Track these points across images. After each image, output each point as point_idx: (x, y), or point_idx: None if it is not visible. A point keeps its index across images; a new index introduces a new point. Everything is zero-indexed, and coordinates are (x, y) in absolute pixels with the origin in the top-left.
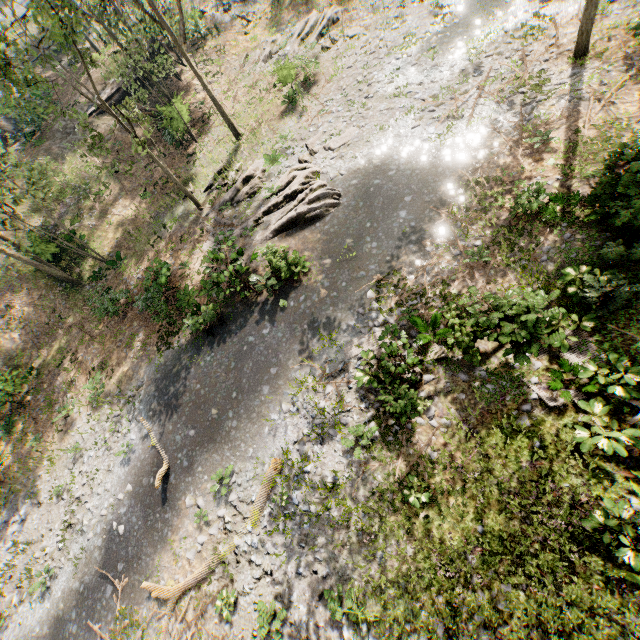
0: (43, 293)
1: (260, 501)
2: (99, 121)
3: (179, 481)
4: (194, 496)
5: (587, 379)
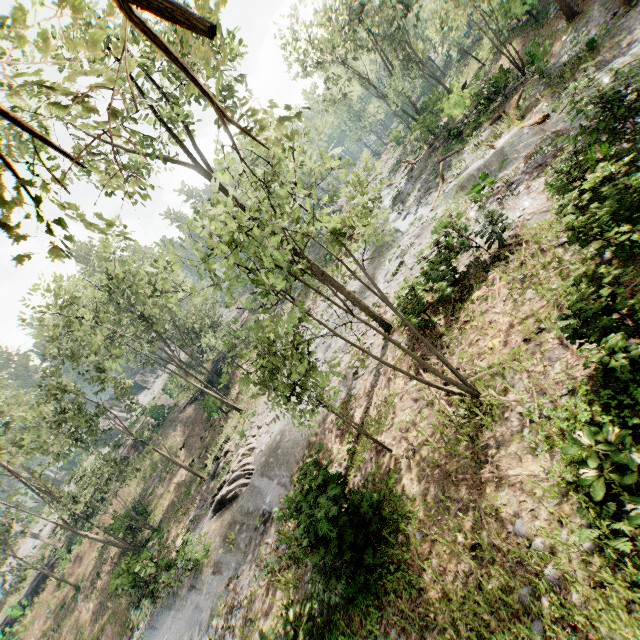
0: (117, 561)
1: None
2: (189, 409)
3: None
4: None
5: None
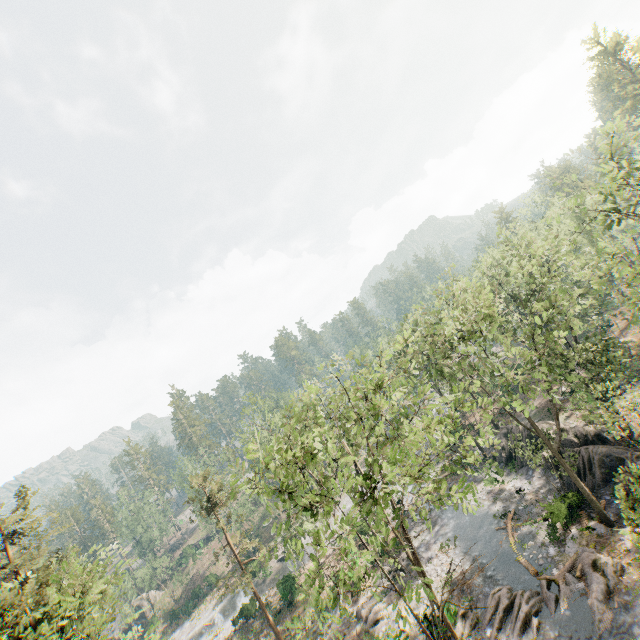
0: None
1: (210, 639)
2: None
3: (208, 628)
4: (206, 633)
5: (256, 632)
